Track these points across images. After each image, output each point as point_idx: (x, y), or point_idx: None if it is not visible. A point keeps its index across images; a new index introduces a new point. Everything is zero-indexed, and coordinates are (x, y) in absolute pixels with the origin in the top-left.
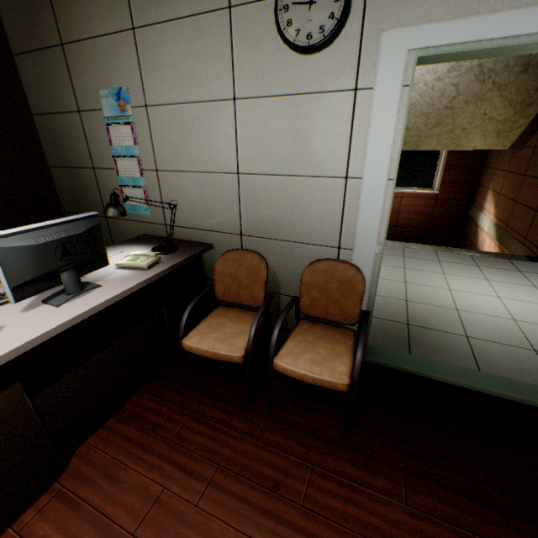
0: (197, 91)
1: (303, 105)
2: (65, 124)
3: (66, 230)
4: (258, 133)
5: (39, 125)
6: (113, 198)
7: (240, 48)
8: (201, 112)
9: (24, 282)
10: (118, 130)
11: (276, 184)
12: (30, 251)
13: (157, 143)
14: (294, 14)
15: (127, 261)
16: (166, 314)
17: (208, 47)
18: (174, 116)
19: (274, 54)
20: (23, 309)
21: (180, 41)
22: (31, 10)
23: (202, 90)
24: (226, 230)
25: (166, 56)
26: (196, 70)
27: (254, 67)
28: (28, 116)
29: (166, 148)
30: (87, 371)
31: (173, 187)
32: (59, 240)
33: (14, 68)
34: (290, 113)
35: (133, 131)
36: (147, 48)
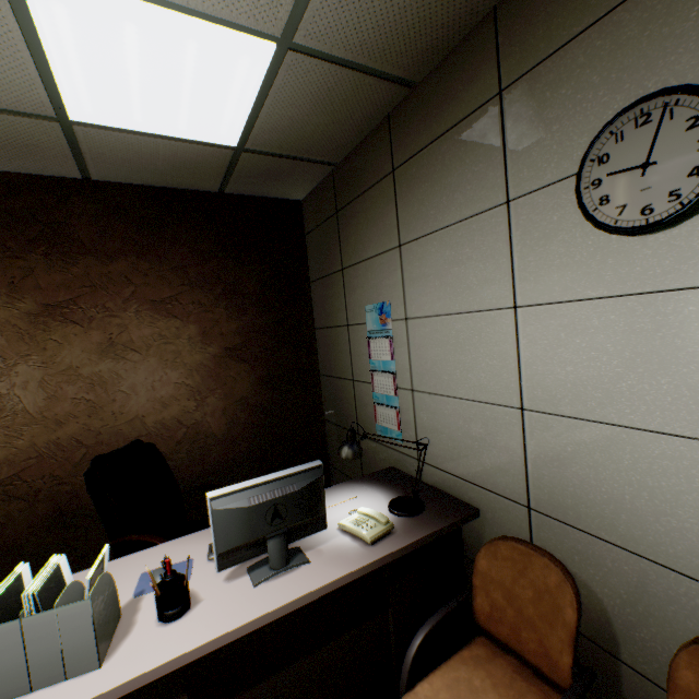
0: (463, 300)
1: (645, 310)
2: (335, 337)
3: (282, 487)
4: (555, 352)
5: (318, 337)
6: (349, 435)
7: (523, 244)
8: (467, 324)
9: (230, 548)
10: (377, 344)
11: (594, 436)
12: (241, 514)
13: (414, 358)
14: (612, 187)
15: (350, 522)
16: (392, 621)
17: (478, 250)
18: (435, 329)
19: (579, 243)
20: (227, 575)
21: (445, 249)
22: (325, 247)
23: (469, 298)
24: (502, 492)
25: (430, 266)
26: (462, 276)
27: (544, 264)
28: (311, 330)
29: (424, 365)
30: (268, 692)
31: (429, 413)
32: (271, 500)
33: (309, 292)
34: (616, 323)
35: (391, 345)
36: (411, 261)
